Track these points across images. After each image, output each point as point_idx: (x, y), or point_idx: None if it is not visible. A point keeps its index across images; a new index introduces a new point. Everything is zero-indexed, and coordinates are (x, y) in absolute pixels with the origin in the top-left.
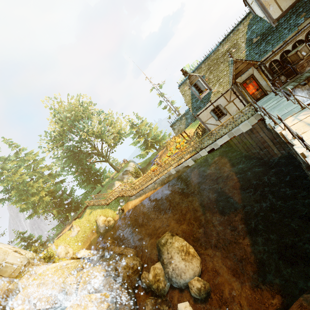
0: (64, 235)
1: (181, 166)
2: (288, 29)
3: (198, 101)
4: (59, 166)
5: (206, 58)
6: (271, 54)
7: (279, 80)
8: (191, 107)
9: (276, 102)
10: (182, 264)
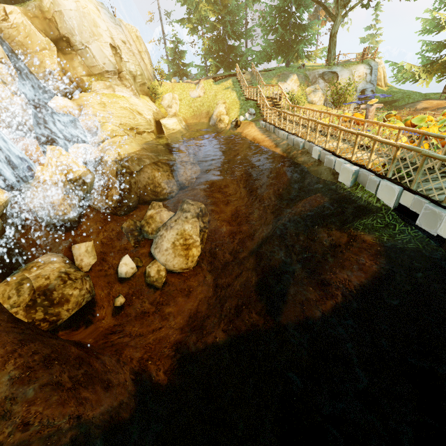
0: (188, 84)
1: (329, 161)
2: None
3: None
4: None
5: None
6: None
7: None
8: None
9: None
10: (166, 245)
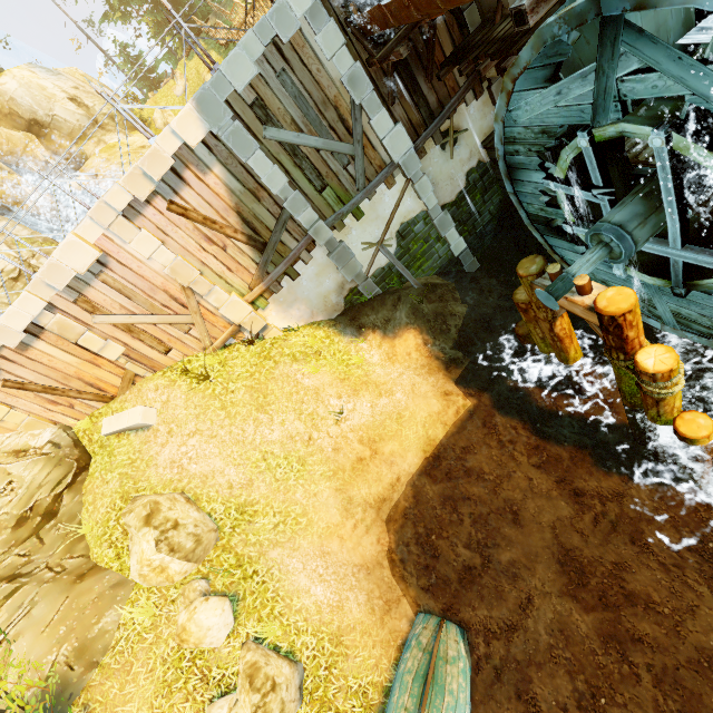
0: (166, 86)
1: None
2: None
3: None
4: None
5: None
6: None
7: None
8: None
9: None
10: None
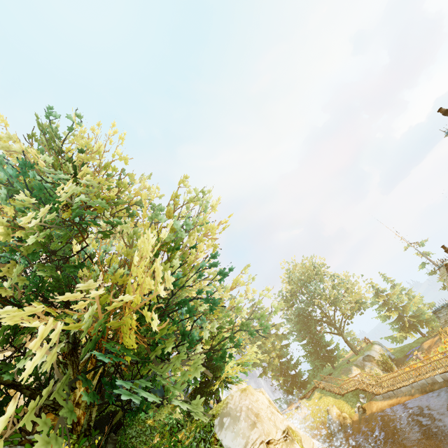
0: (290, 411)
1: None
2: None
3: None
4: (288, 329)
5: None
6: None
7: None
8: None
9: None
10: None
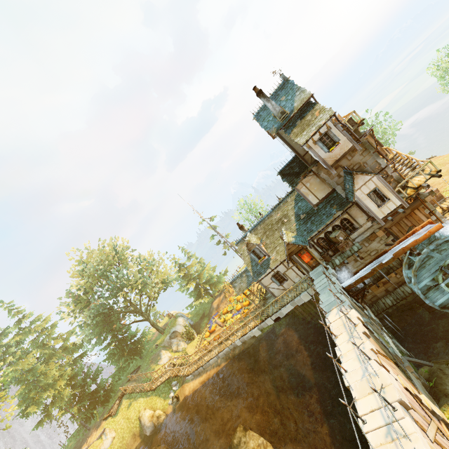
0: (91, 448)
1: (247, 337)
2: (326, 216)
3: (258, 266)
4: (83, 338)
5: (261, 220)
6: (316, 234)
7: (327, 256)
8: (252, 270)
9: (327, 281)
10: None
